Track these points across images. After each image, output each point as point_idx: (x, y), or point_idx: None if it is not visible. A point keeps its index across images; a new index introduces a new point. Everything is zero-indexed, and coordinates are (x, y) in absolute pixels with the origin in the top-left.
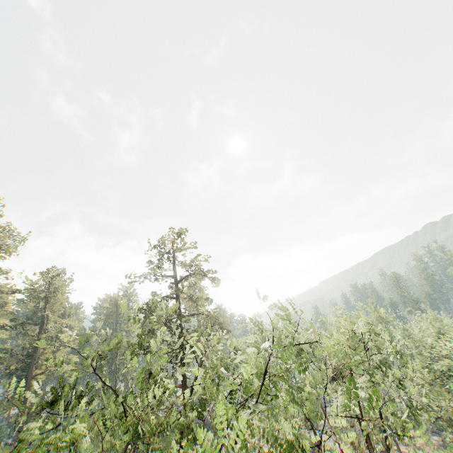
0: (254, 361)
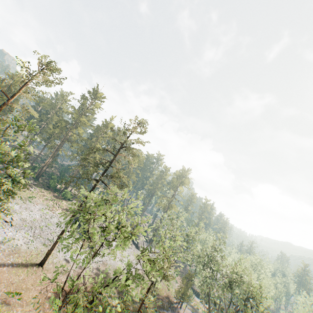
0: None
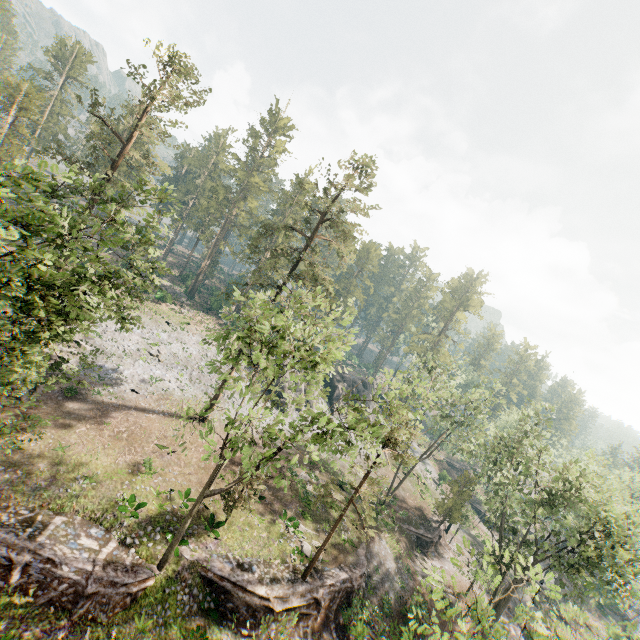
0: None
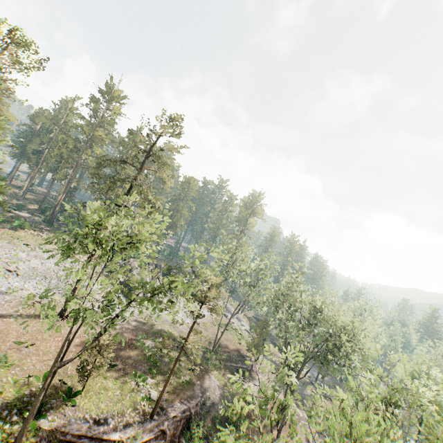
0: None
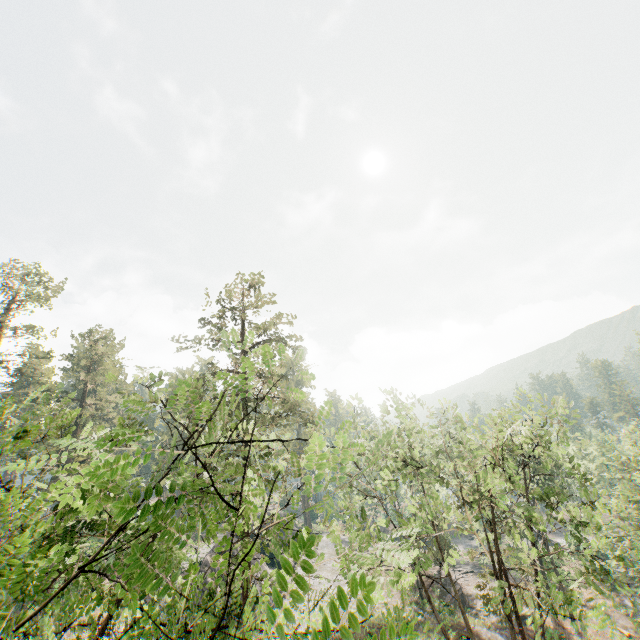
0: (101, 465)
